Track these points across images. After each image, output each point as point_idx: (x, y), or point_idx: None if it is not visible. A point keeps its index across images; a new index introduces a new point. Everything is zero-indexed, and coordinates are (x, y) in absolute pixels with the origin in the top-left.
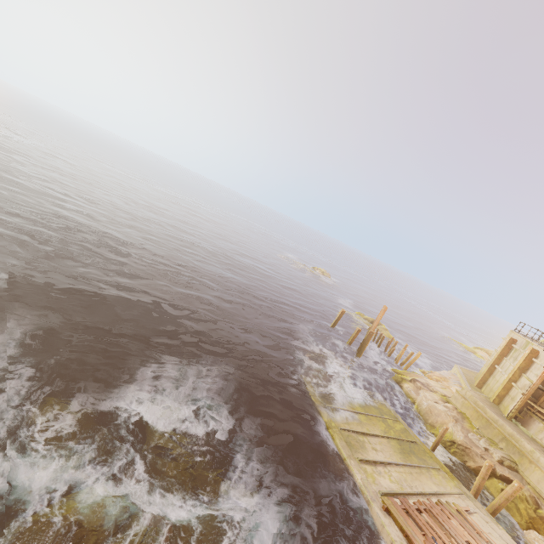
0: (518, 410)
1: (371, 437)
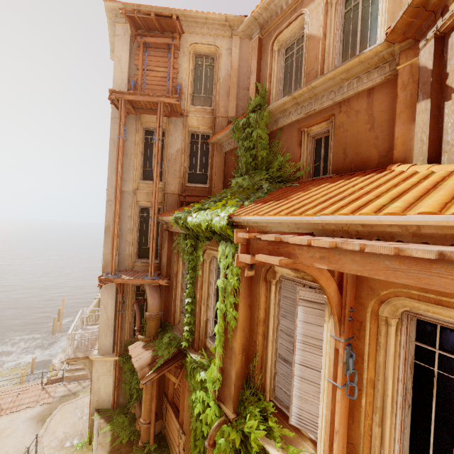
0: None
1: None
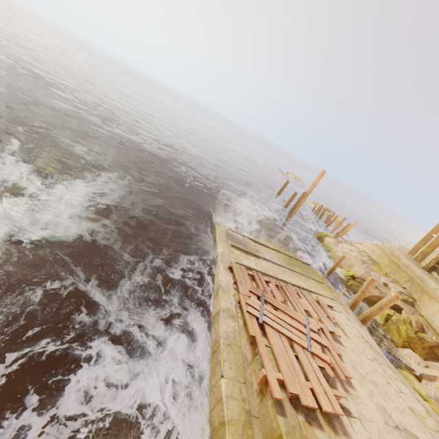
0: (437, 260)
1: (259, 245)
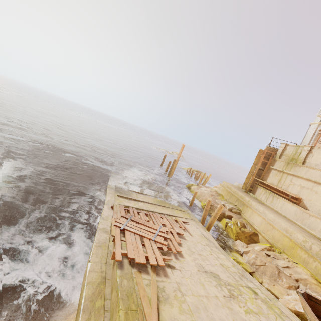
0: (250, 185)
1: (140, 194)
